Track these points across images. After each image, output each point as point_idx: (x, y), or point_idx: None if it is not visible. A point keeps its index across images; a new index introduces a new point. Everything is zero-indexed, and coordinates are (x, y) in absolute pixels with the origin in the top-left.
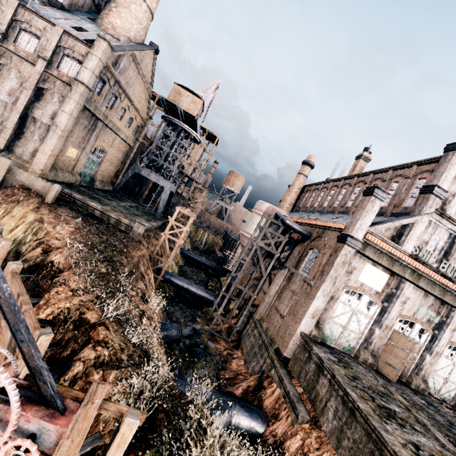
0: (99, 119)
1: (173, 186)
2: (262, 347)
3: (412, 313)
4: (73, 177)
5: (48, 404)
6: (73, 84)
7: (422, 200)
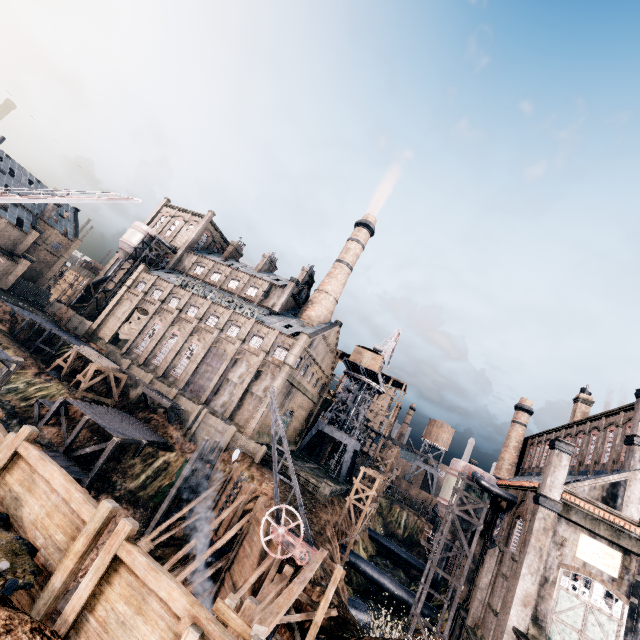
0: (294, 386)
1: (357, 443)
2: None
3: None
4: (268, 437)
5: (308, 543)
6: (282, 366)
7: (628, 453)
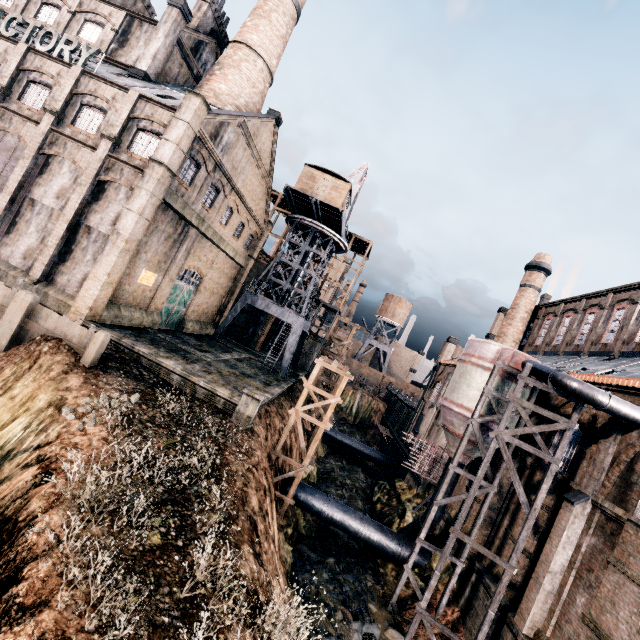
0: (191, 224)
1: (306, 322)
2: None
3: None
4: (148, 317)
5: None
6: (146, 167)
7: None
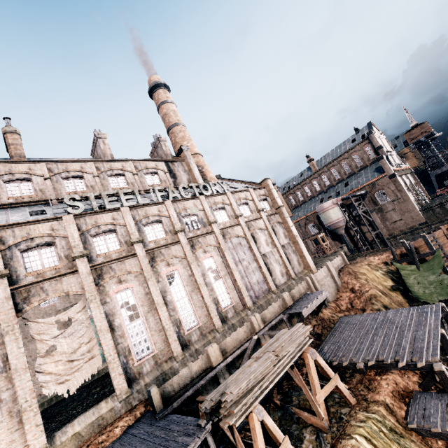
0: None
1: None
2: (413, 232)
3: (408, 184)
4: None
5: None
6: (281, 210)
7: (381, 152)
